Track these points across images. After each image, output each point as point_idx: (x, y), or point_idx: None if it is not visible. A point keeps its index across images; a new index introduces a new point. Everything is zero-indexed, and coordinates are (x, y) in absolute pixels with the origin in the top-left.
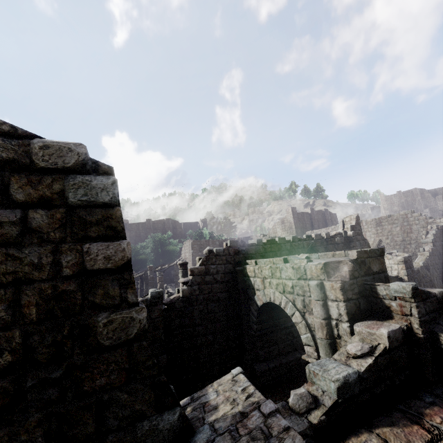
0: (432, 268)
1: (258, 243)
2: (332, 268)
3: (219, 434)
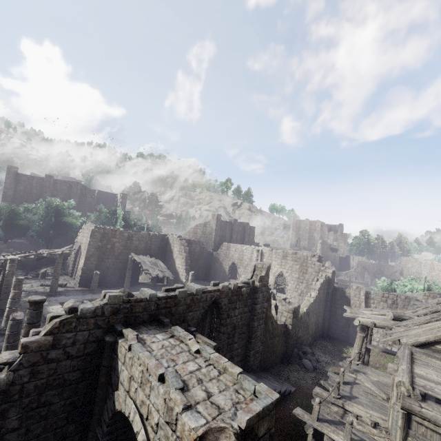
0: (312, 313)
1: (150, 298)
2: None
3: None
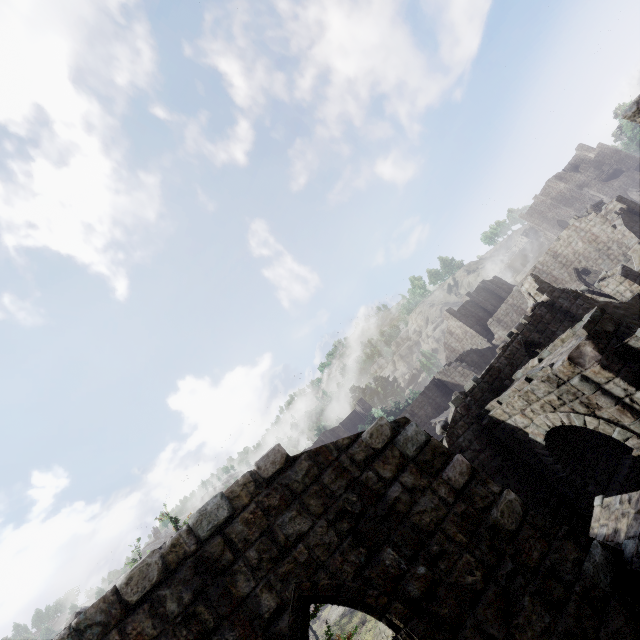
0: None
1: (476, 382)
2: (578, 357)
3: (638, 534)
